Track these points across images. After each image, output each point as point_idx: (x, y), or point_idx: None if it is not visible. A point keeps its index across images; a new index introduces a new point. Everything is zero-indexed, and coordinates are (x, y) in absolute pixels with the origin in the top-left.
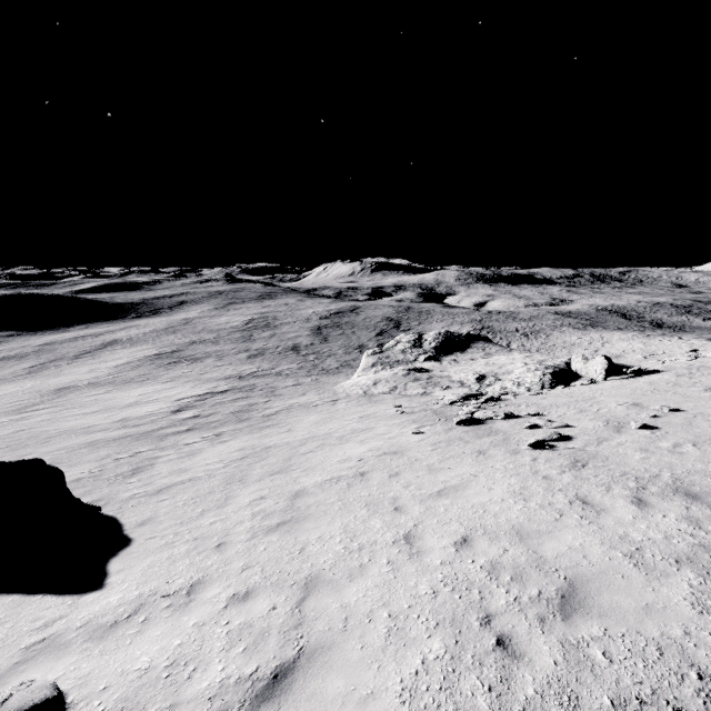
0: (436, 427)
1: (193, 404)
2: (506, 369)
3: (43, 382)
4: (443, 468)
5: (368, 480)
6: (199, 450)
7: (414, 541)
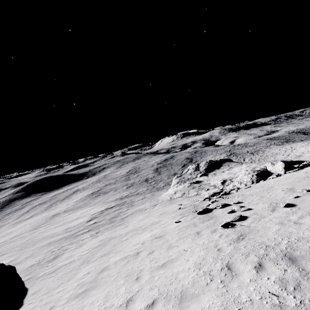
0: (188, 216)
1: (97, 216)
2: (237, 175)
3: (49, 213)
4: (175, 246)
5: (137, 257)
6: (84, 243)
7: (130, 304)
